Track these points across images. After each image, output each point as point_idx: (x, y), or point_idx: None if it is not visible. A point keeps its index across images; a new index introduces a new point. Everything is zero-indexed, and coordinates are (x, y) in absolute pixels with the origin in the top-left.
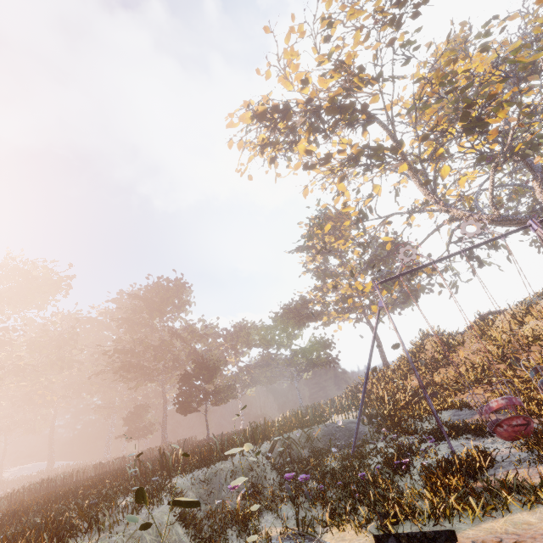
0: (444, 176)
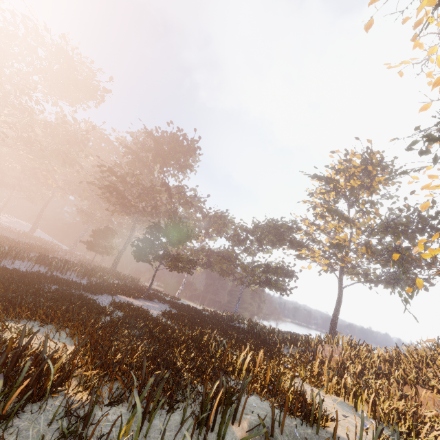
0: None
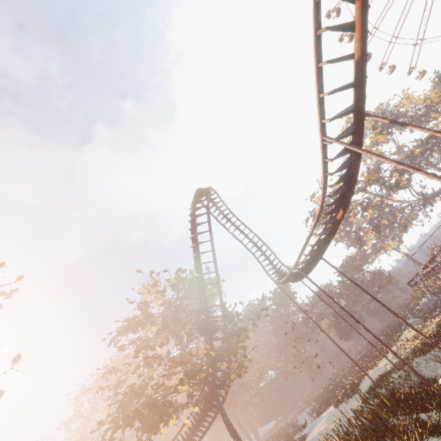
0: (395, 200)
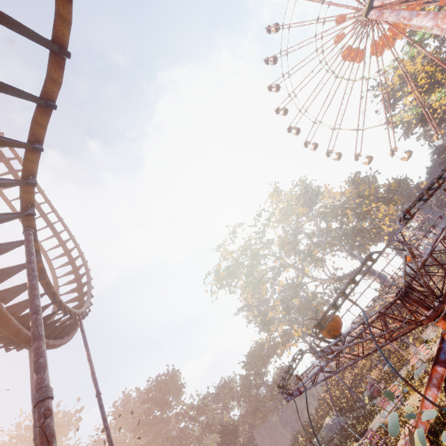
0: (307, 273)
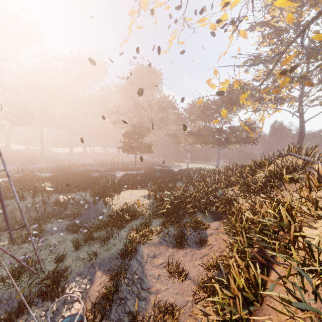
0: None
